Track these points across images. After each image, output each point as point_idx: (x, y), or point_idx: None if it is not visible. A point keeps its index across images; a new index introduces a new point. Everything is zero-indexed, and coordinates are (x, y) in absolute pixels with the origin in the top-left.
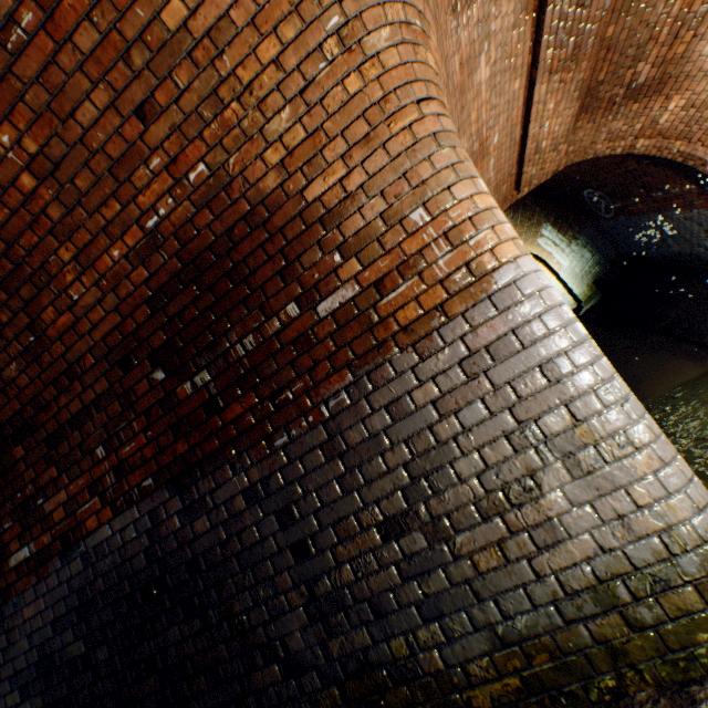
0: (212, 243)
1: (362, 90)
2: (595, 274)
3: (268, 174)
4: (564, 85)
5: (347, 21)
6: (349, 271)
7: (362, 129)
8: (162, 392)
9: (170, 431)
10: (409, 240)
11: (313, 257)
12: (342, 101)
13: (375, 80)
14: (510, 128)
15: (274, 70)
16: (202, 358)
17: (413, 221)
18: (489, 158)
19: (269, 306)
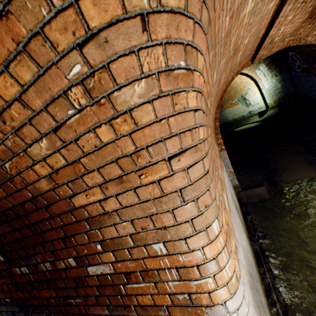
0: (12, 207)
1: (114, 140)
2: (280, 97)
3: (40, 179)
4: (305, 4)
5: (93, 70)
6: (107, 258)
7: (116, 171)
8: (4, 265)
9: (13, 285)
10: (150, 259)
11: (83, 239)
12: (95, 144)
13: (127, 134)
14: (258, 31)
15: (21, 106)
16: (23, 261)
17: (154, 249)
18: (239, 52)
19: (57, 253)
